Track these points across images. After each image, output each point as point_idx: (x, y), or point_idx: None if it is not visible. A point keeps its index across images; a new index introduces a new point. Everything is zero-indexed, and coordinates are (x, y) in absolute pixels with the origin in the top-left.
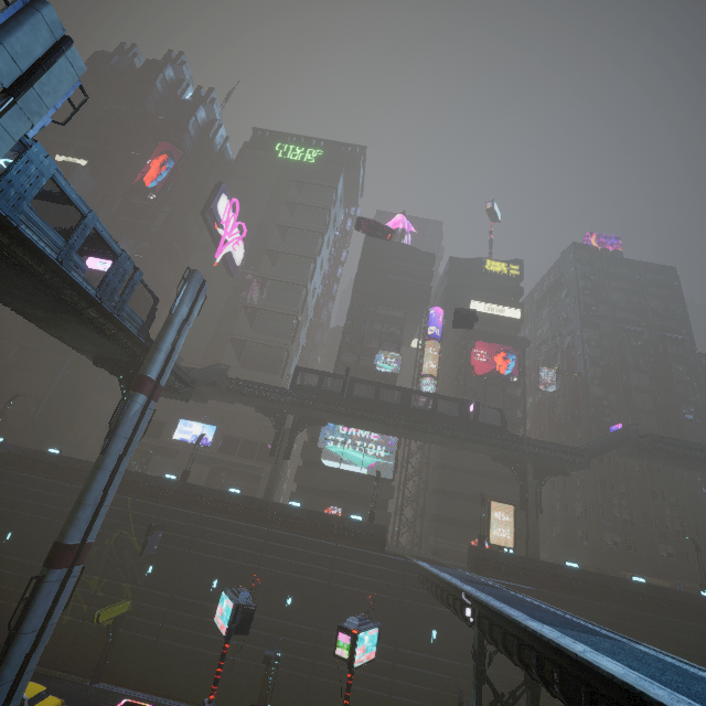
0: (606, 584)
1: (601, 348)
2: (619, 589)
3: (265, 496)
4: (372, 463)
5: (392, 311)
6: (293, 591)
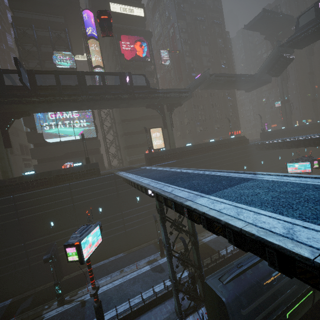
0: (202, 147)
1: (188, 32)
2: (206, 147)
3: (3, 177)
4: (81, 132)
5: (53, 18)
6: (52, 218)
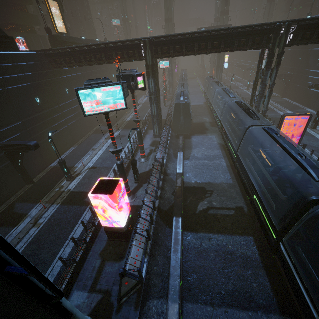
0: None
1: None
2: None
3: None
4: None
5: None
6: None
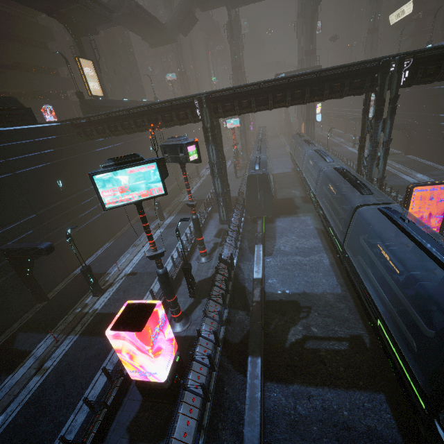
0: None
1: None
2: None
3: None
4: None
5: None
6: None
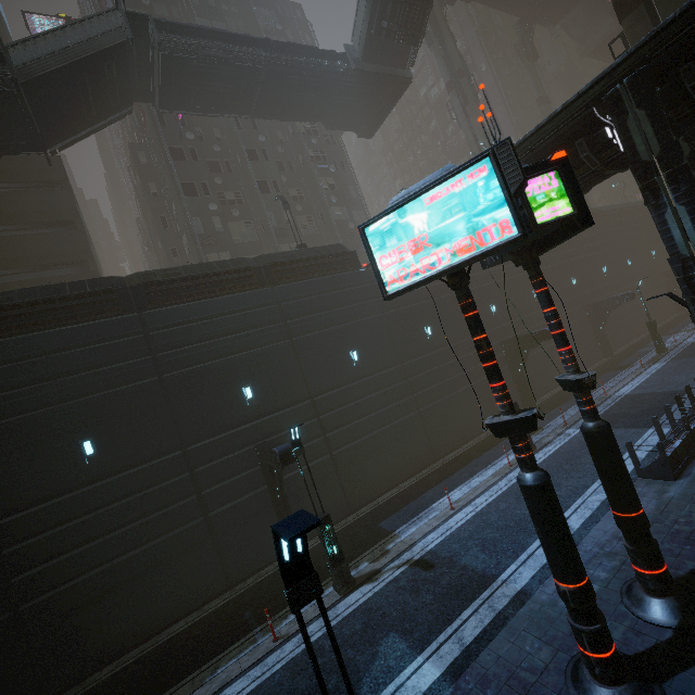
0: (104, 288)
1: None
2: (133, 287)
3: None
4: None
5: None
6: None
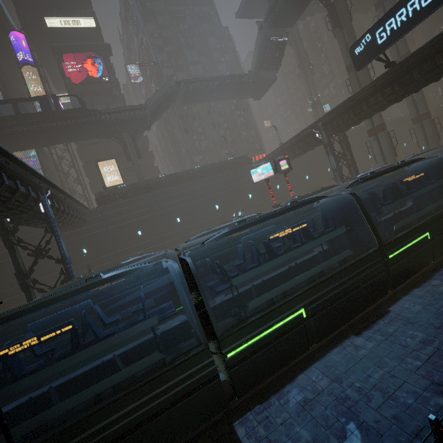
0: (177, 176)
1: (162, 37)
2: (184, 175)
3: None
4: None
5: None
6: None
